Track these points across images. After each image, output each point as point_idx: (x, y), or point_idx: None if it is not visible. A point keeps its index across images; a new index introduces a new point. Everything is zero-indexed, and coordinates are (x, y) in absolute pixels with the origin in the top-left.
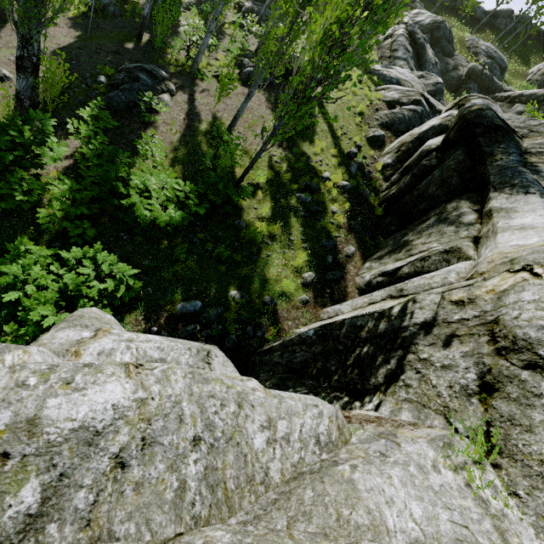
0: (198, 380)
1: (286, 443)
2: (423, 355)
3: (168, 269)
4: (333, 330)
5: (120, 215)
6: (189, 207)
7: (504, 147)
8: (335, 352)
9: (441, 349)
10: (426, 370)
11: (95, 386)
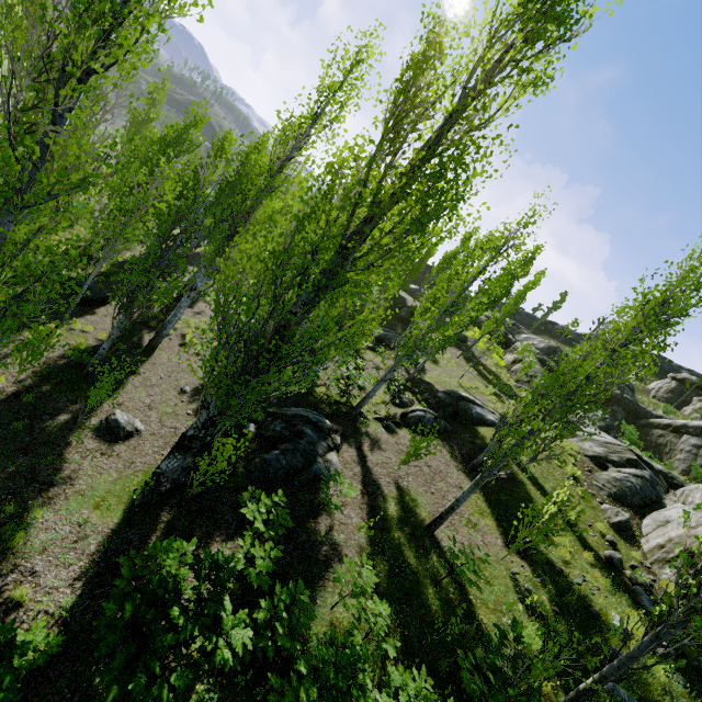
0: None
1: None
2: None
3: None
4: None
5: None
6: None
7: None
8: None
9: None
10: None
11: None
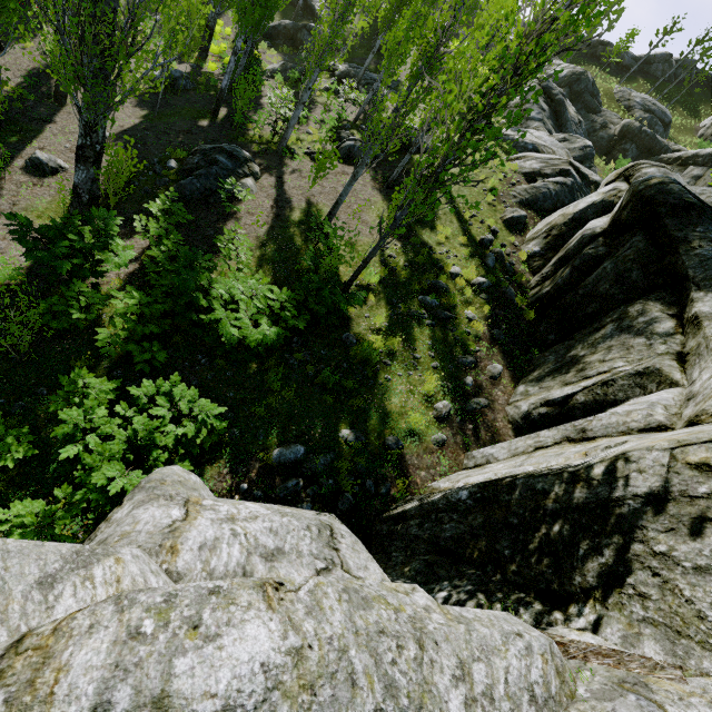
0: (357, 603)
1: (489, 703)
2: (659, 547)
3: (259, 402)
4: (499, 493)
5: (197, 332)
6: (284, 320)
7: (702, 230)
8: (506, 527)
9: (688, 540)
10: (668, 571)
11: (231, 629)
